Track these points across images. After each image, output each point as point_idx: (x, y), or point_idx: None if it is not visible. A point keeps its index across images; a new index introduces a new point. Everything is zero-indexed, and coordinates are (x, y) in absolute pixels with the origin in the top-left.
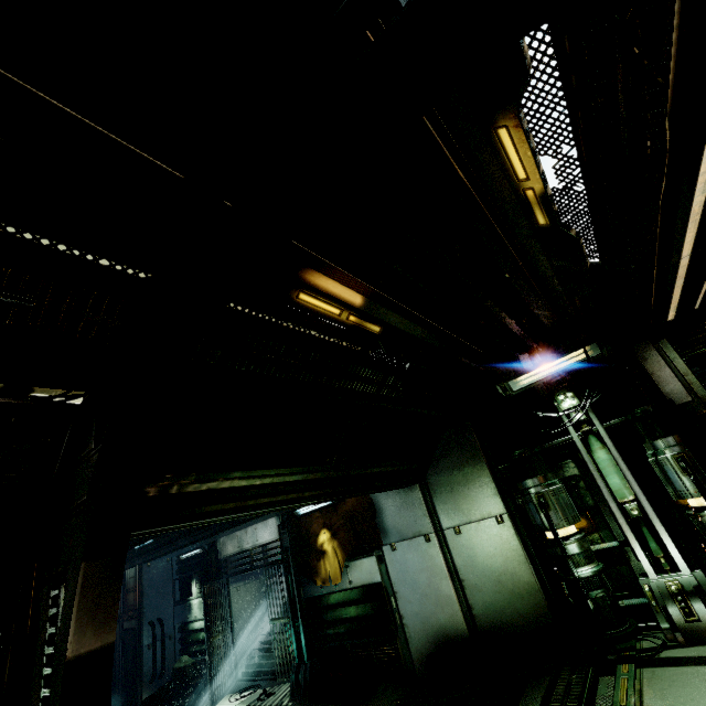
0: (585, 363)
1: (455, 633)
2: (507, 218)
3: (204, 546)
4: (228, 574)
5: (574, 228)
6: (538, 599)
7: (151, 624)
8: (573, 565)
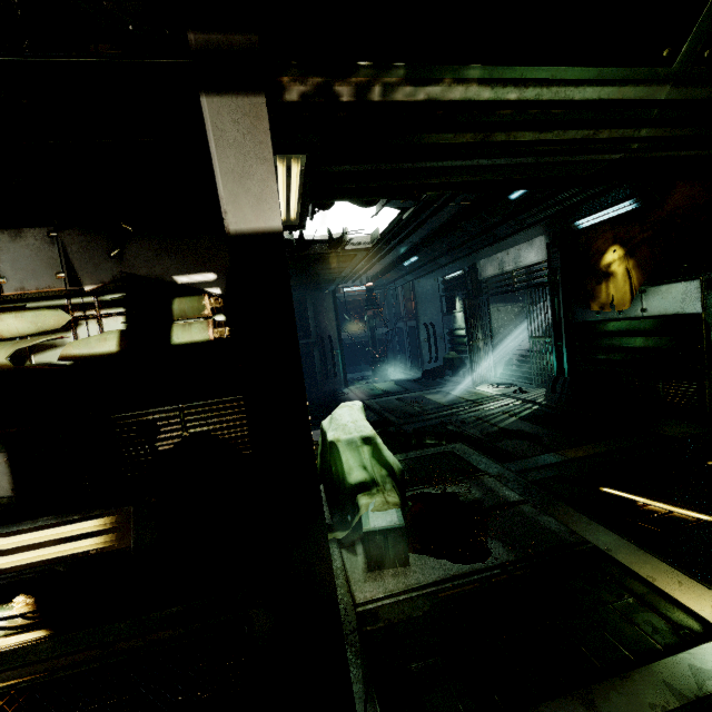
0: None
1: None
2: None
3: (465, 268)
4: (488, 294)
5: None
6: None
7: (425, 326)
8: None
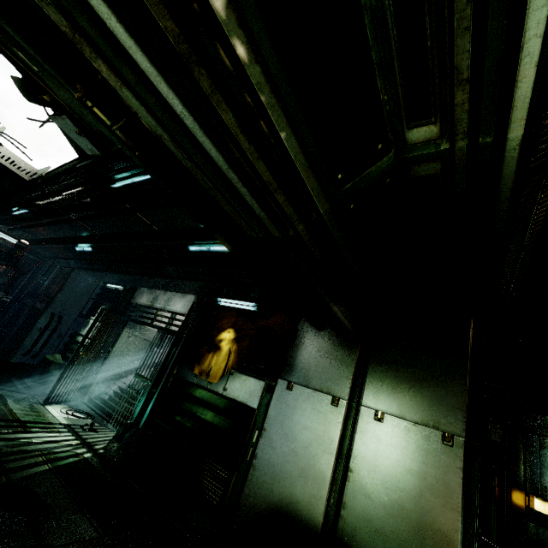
0: None
1: (304, 516)
2: None
3: (127, 286)
4: (130, 317)
5: None
6: None
7: (52, 315)
8: None
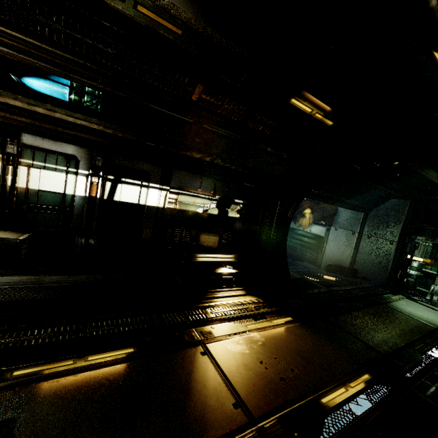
0: None
1: (343, 264)
2: None
3: None
4: None
5: None
6: (385, 271)
7: None
8: (409, 268)
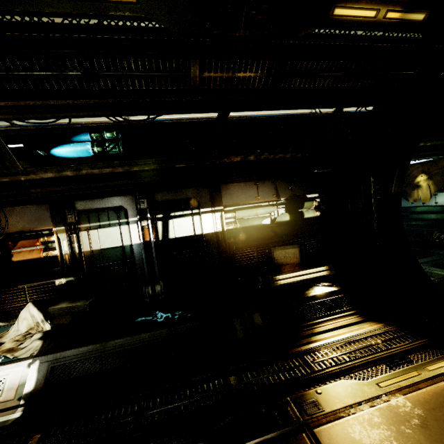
0: None
1: None
2: None
3: None
4: None
5: None
6: None
7: None
8: None
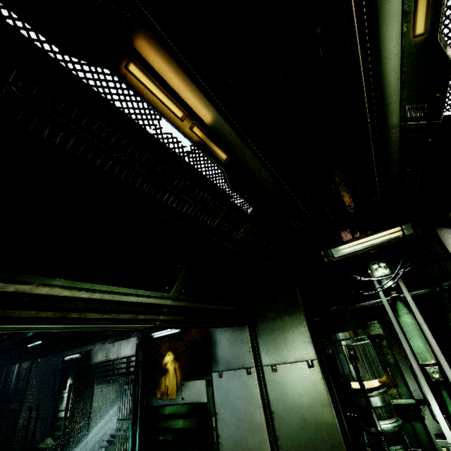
0: (398, 240)
1: None
2: (383, 15)
3: (82, 352)
4: (95, 376)
5: (450, 48)
6: (337, 441)
7: (29, 409)
8: (376, 418)
